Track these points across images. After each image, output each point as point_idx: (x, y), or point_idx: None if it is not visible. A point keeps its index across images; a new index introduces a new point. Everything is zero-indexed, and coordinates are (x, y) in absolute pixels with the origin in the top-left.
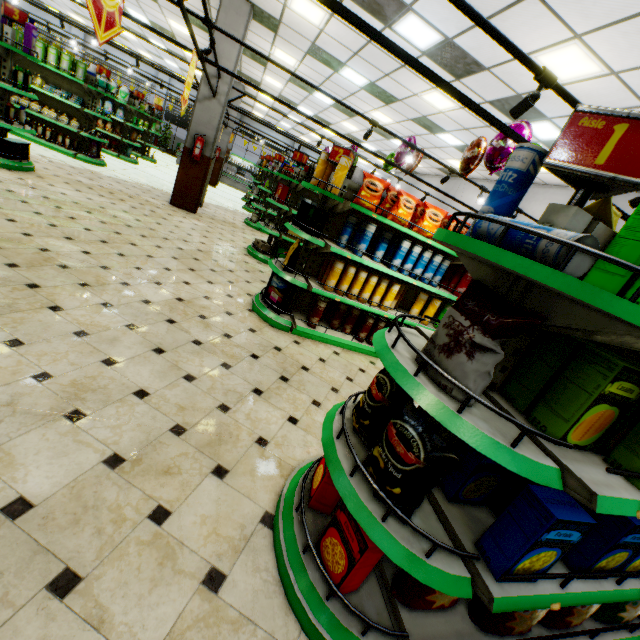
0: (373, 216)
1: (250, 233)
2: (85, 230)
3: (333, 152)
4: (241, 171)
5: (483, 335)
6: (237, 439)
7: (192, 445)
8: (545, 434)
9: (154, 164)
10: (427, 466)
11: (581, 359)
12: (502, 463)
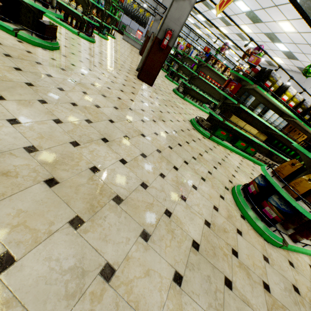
0: None
1: (181, 102)
2: (110, 122)
3: None
4: None
5: None
6: None
7: None
8: None
9: (114, 40)
10: None
11: None
12: None
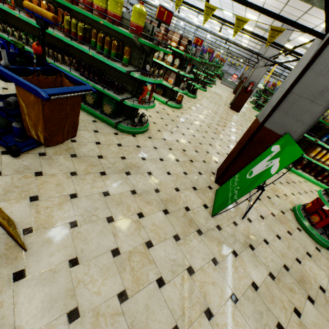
0: None
1: None
2: (218, 121)
3: None
4: None
5: None
6: (279, 191)
7: (269, 188)
8: None
9: (215, 86)
10: None
11: None
12: None
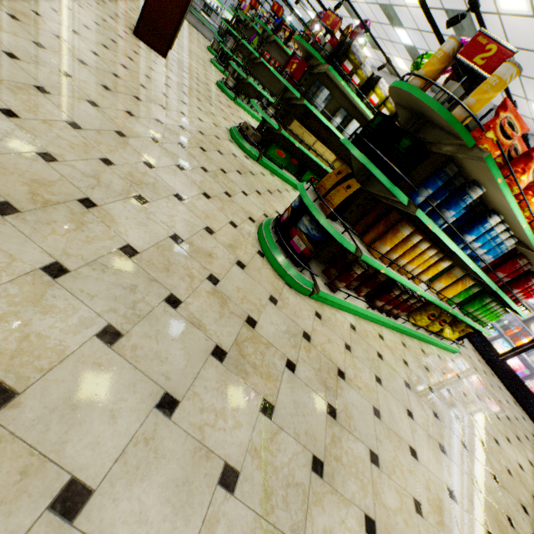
0: (498, 180)
1: (226, 104)
2: (5, 55)
3: (473, 44)
4: (205, 8)
5: None
6: None
7: None
8: None
9: None
10: None
11: None
12: None
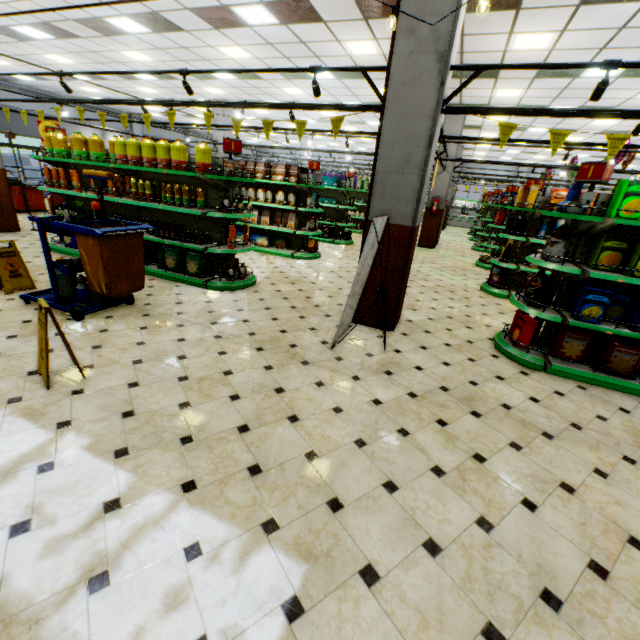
0: None
1: (476, 255)
2: None
3: (527, 184)
4: (464, 211)
5: (553, 238)
6: (475, 323)
7: (456, 321)
8: (571, 259)
9: None
10: (542, 286)
11: (599, 239)
12: (556, 269)
